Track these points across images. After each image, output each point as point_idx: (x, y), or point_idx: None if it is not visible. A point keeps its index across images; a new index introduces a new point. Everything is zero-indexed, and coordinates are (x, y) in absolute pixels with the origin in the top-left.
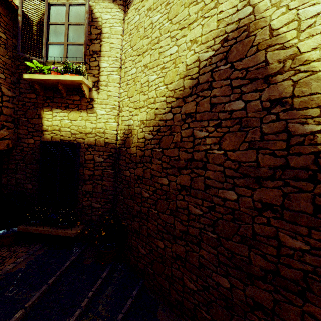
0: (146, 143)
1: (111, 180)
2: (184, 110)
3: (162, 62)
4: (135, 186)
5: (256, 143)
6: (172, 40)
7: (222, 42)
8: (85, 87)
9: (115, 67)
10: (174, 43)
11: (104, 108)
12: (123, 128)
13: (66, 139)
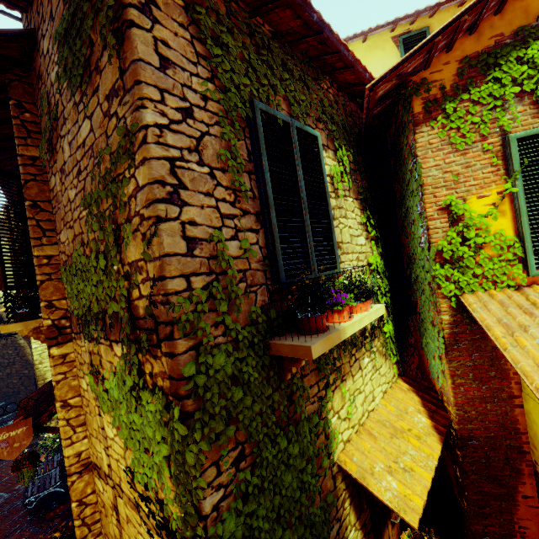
0: None
1: None
2: None
3: None
4: None
5: None
6: None
7: None
8: None
9: None
10: None
11: None
12: None
13: None
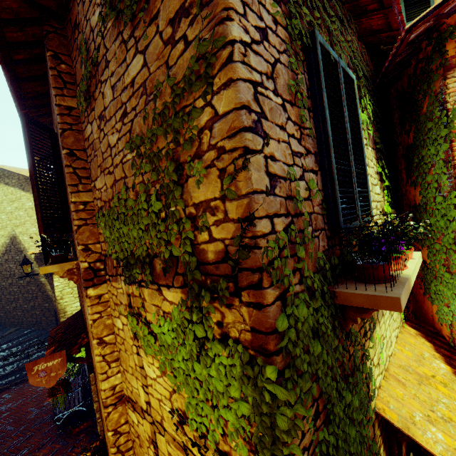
0: None
1: None
2: (5, 258)
3: None
4: None
5: None
6: None
7: (11, 239)
8: None
9: None
10: None
11: None
12: None
13: None
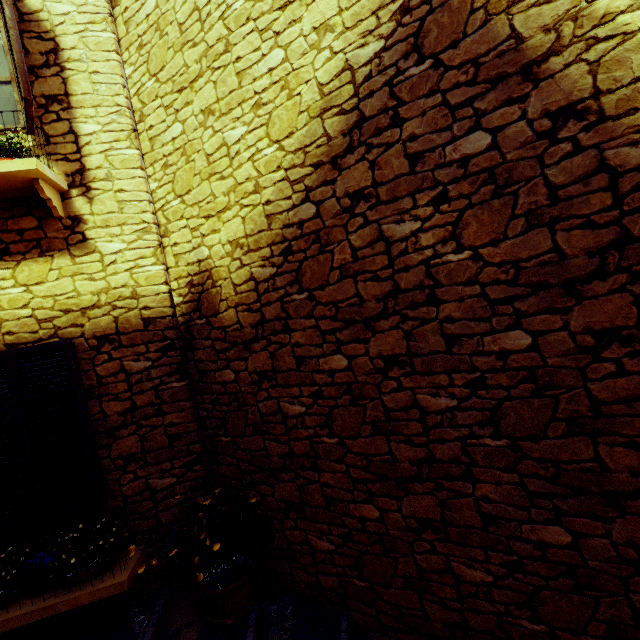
0: (260, 289)
1: (186, 406)
2: (344, 187)
3: (251, 93)
4: (259, 400)
5: (543, 212)
6: (264, 37)
7: (397, 17)
8: (49, 189)
9: (121, 130)
10: (272, 44)
11: (116, 234)
12: (184, 273)
13: (27, 339)
